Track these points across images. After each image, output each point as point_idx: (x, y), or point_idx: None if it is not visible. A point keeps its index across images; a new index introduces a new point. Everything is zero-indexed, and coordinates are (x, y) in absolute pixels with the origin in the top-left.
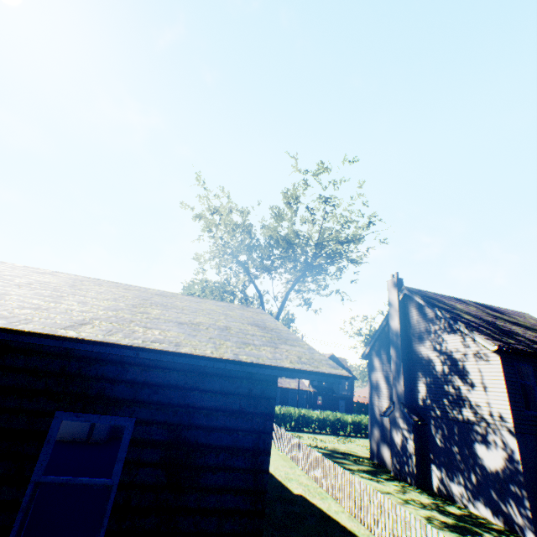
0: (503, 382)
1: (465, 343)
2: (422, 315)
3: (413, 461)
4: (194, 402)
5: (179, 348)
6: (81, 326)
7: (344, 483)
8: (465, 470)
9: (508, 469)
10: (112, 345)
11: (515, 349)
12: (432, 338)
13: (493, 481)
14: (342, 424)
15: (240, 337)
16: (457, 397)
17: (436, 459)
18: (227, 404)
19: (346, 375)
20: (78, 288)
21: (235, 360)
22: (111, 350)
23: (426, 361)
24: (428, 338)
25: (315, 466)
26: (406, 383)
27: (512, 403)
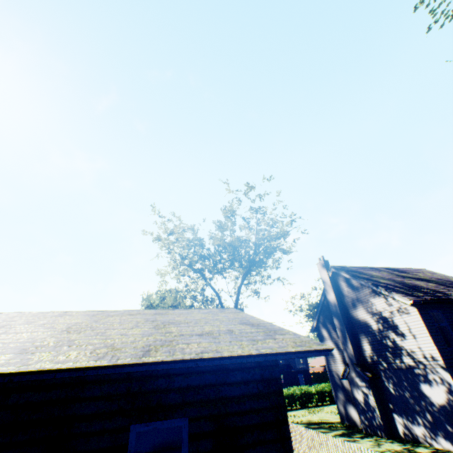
0: (425, 327)
1: (388, 302)
2: (350, 286)
3: (377, 414)
4: (225, 394)
5: (221, 353)
6: (150, 352)
7: (330, 448)
8: (420, 410)
9: (451, 400)
10: (180, 361)
11: (425, 300)
12: (363, 303)
13: (444, 414)
14: (308, 395)
15: (246, 336)
16: (395, 348)
17: (395, 407)
18: (249, 390)
19: (331, 348)
20: (102, 322)
21: (260, 353)
22: (179, 365)
23: (363, 323)
24: (360, 304)
25: (300, 440)
26: (353, 345)
27: (436, 343)
